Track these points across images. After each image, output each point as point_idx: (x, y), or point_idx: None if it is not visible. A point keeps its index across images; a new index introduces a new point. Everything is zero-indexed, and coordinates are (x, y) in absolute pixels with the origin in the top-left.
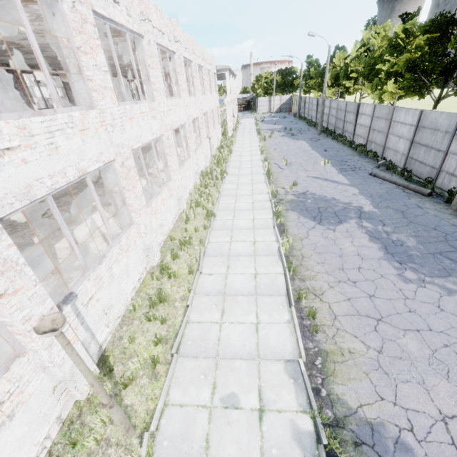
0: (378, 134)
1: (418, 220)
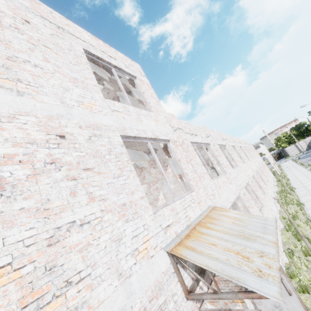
0: None
1: None
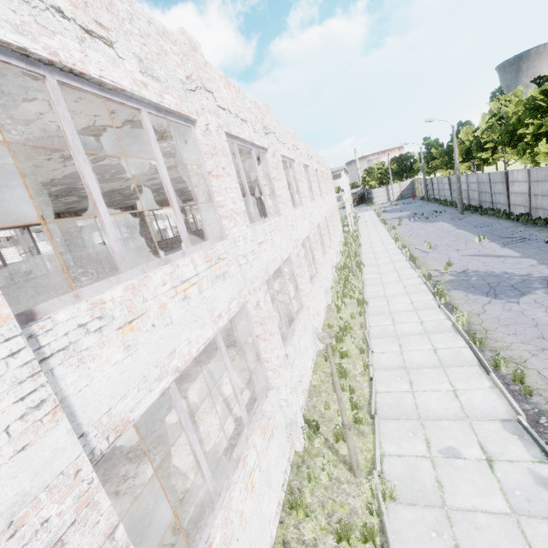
0: (544, 198)
1: None
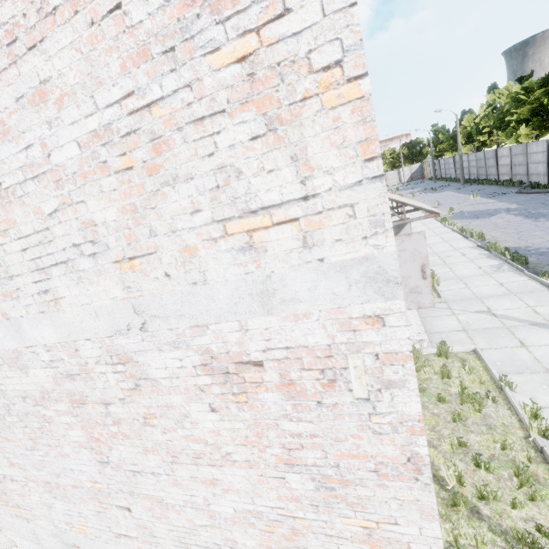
0: (520, 167)
1: None
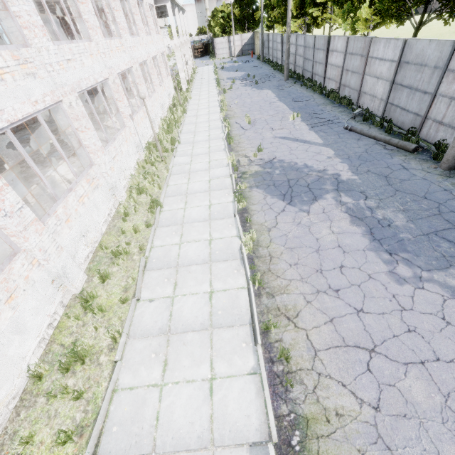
0: (353, 76)
1: (405, 186)
